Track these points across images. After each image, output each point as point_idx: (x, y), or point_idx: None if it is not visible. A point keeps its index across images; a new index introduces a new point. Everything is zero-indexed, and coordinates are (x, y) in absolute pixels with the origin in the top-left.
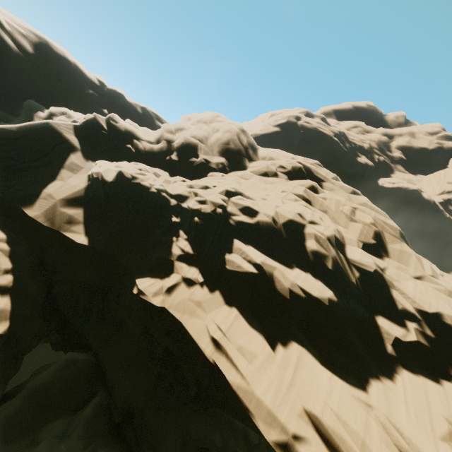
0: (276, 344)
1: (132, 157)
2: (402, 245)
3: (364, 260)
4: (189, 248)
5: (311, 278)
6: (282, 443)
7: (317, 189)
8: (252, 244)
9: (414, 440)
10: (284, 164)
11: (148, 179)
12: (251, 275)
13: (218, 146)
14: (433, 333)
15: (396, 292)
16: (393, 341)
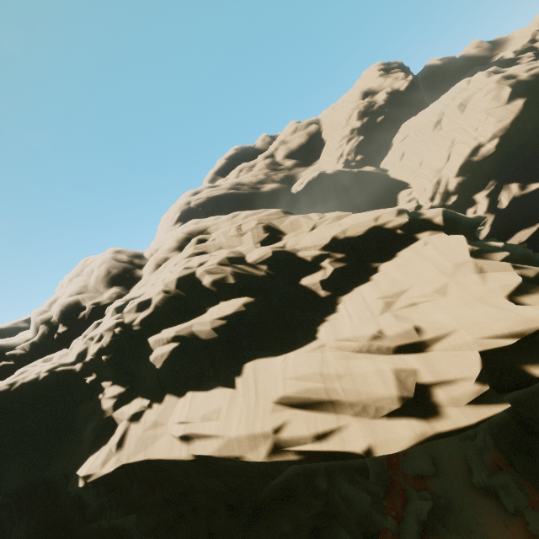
0: (234, 381)
1: (15, 370)
2: (289, 218)
3: (261, 253)
4: (119, 389)
5: (223, 303)
6: (273, 448)
7: (205, 238)
8: (166, 327)
9: (356, 333)
10: (167, 244)
11: (33, 371)
12: (176, 351)
13: (101, 283)
14: (343, 253)
15: (301, 252)
16: (321, 285)
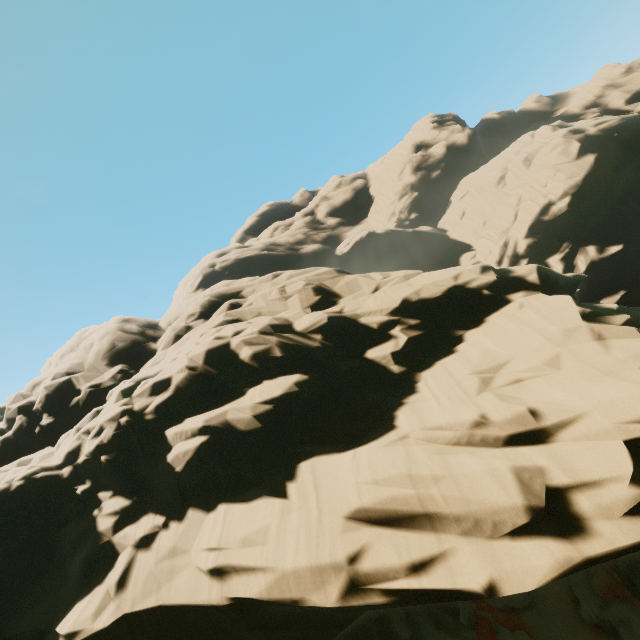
0: (285, 487)
1: None
2: (345, 278)
3: (314, 319)
4: (122, 502)
5: (268, 382)
6: (348, 586)
7: (239, 303)
8: (190, 415)
9: (451, 419)
10: (191, 310)
11: (3, 479)
12: (204, 447)
13: (103, 359)
14: (417, 319)
15: (364, 317)
16: (393, 359)
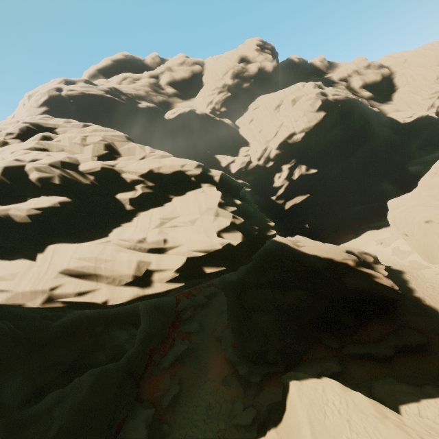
0: (36, 256)
1: None
2: (129, 144)
3: (92, 166)
4: None
5: (43, 198)
6: (47, 299)
7: (51, 137)
8: None
9: (130, 237)
10: (10, 130)
11: None
12: None
13: None
14: (154, 183)
15: (126, 174)
16: (130, 202)
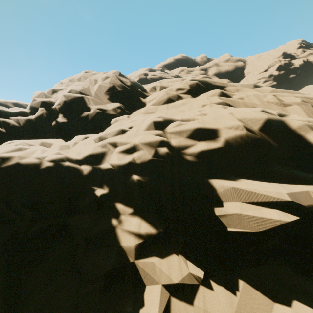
0: None
1: (4, 138)
2: None
3: None
4: (147, 227)
5: None
6: None
7: (227, 94)
8: (238, 176)
9: None
10: (180, 85)
11: (32, 153)
12: (290, 228)
13: (105, 94)
14: None
15: None
16: None
